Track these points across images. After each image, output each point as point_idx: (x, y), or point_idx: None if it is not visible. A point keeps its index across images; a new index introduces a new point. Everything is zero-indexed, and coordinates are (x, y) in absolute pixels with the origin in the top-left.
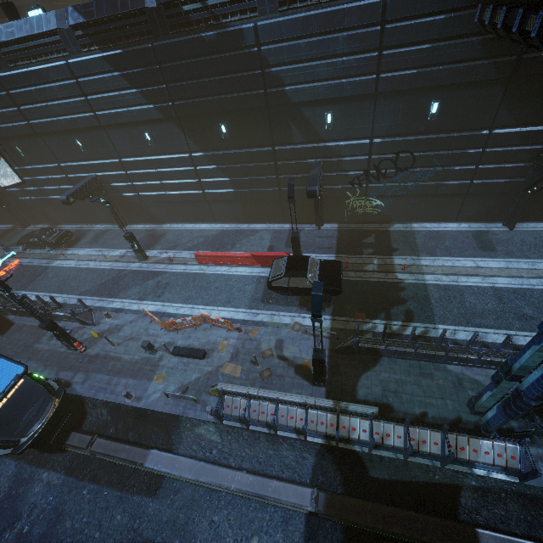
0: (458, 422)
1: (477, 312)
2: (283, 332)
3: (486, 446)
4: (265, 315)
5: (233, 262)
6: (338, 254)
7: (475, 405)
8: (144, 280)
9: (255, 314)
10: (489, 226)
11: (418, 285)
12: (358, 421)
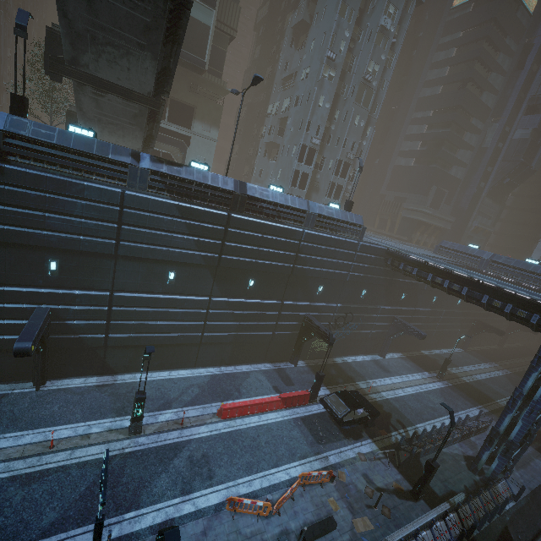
0: (477, 483)
1: (419, 411)
2: (359, 465)
3: (500, 488)
4: (333, 455)
5: (261, 409)
6: (328, 386)
7: (477, 467)
8: (165, 462)
9: (326, 457)
10: (375, 357)
11: (385, 401)
12: (465, 508)
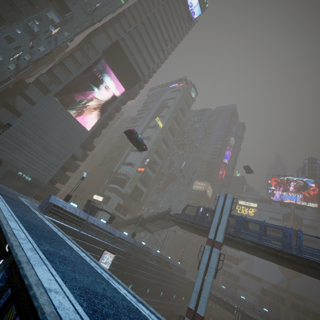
0: None
1: None
2: None
3: None
4: None
5: None
6: None
7: None
8: None
9: None
10: None
11: None
12: None
